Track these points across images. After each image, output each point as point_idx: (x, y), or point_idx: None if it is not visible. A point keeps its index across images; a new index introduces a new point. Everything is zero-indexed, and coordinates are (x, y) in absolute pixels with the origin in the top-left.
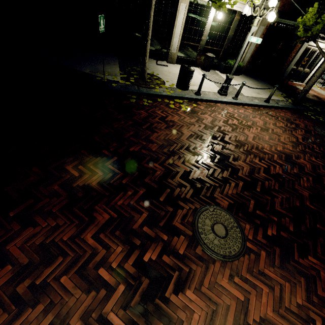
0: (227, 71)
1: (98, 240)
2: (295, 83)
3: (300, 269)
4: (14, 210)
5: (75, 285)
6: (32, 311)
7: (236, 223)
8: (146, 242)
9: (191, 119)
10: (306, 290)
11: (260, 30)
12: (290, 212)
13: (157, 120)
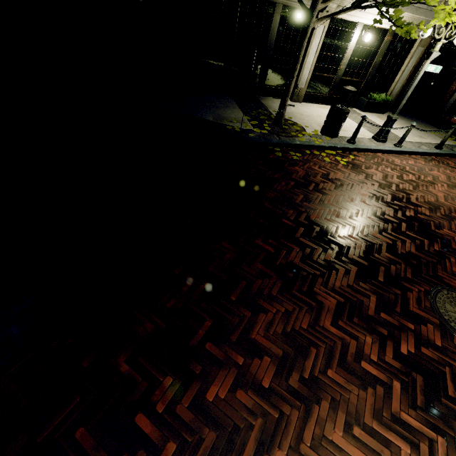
0: (370, 109)
1: (340, 329)
2: None
3: None
4: (233, 293)
5: (346, 380)
6: (318, 408)
7: None
8: (393, 331)
9: (357, 175)
10: None
11: (418, 52)
12: None
13: (320, 179)
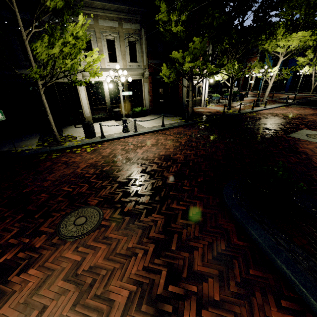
0: (136, 116)
1: None
2: (195, 108)
3: (141, 225)
4: None
5: None
6: None
7: (98, 212)
8: (7, 249)
9: (91, 155)
10: (140, 237)
11: (146, 85)
12: (151, 191)
13: (59, 165)
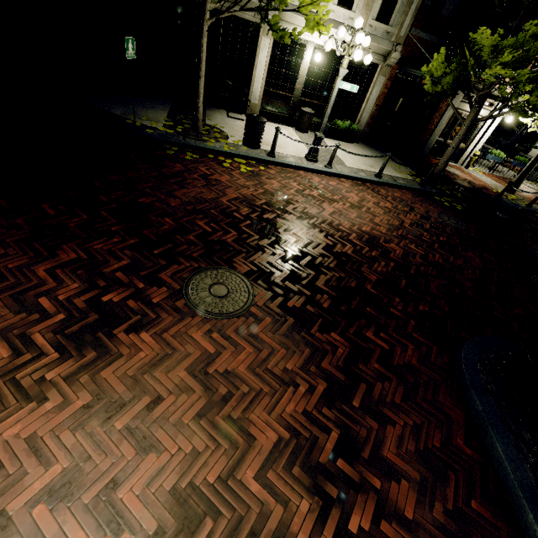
0: (334, 136)
1: (52, 274)
2: None
3: (311, 342)
4: None
5: (5, 306)
6: None
7: (247, 288)
8: (113, 286)
9: (247, 181)
10: (306, 360)
11: (380, 81)
12: (336, 291)
13: (195, 177)
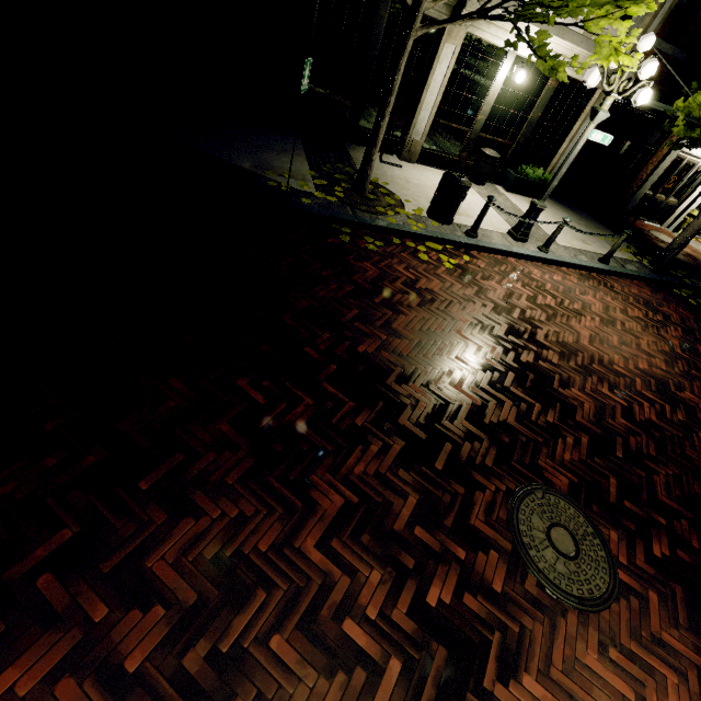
0: (519, 189)
1: (330, 554)
2: (648, 224)
3: None
4: (148, 476)
5: (302, 657)
6: None
7: (591, 527)
8: (426, 562)
9: (465, 288)
10: None
11: None
12: (687, 507)
13: (399, 286)
